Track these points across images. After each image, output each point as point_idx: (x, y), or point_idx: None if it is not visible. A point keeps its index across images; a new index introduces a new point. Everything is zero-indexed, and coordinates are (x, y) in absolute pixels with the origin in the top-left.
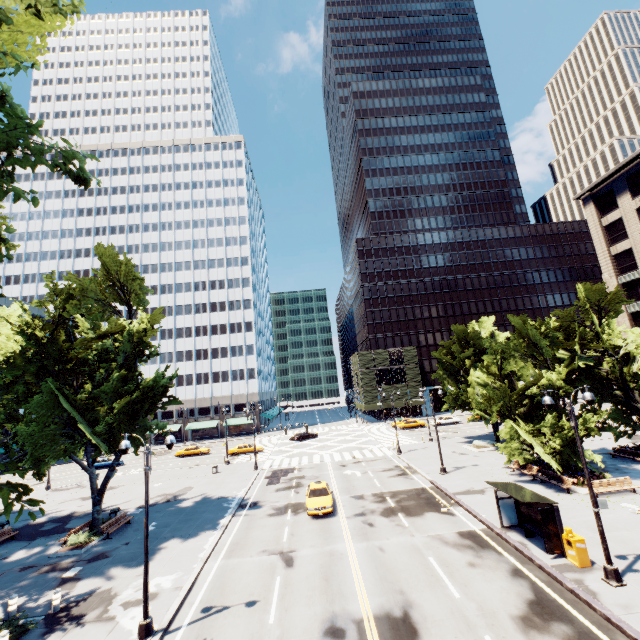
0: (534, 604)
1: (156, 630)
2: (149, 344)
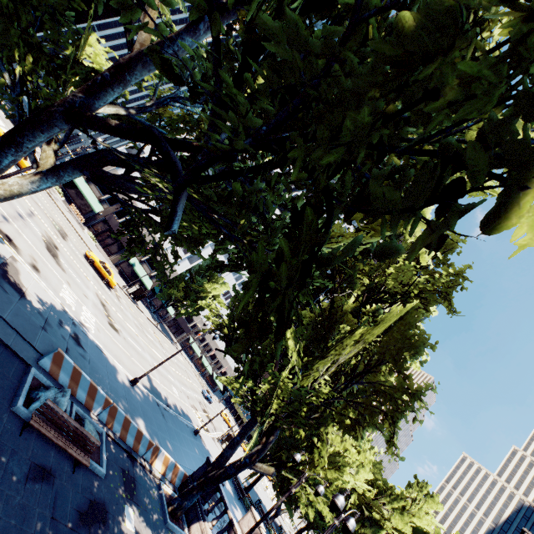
0: None
1: None
2: None
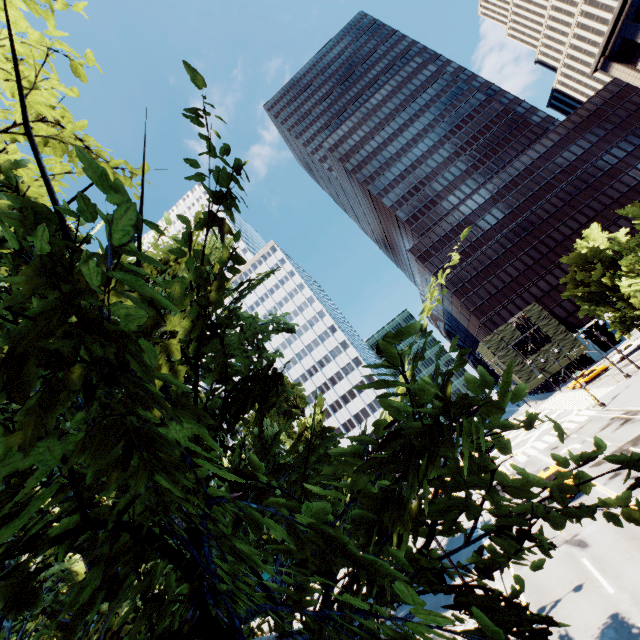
0: None
1: (513, 639)
2: (330, 427)
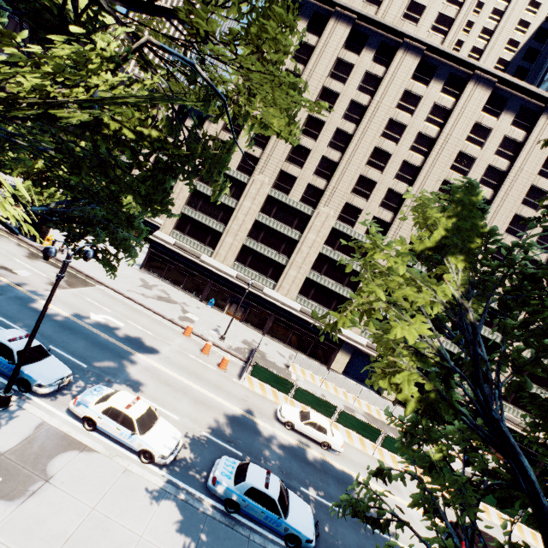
0: (31, 254)
1: None
2: None
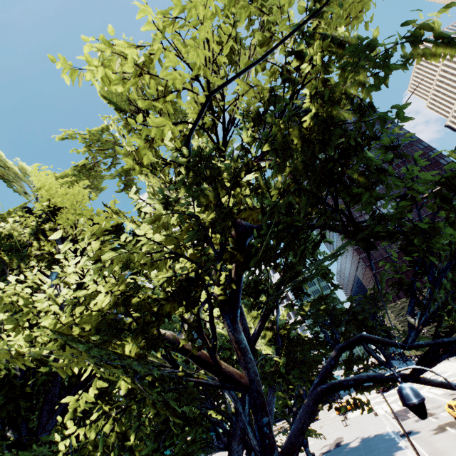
0: None
1: None
2: None
